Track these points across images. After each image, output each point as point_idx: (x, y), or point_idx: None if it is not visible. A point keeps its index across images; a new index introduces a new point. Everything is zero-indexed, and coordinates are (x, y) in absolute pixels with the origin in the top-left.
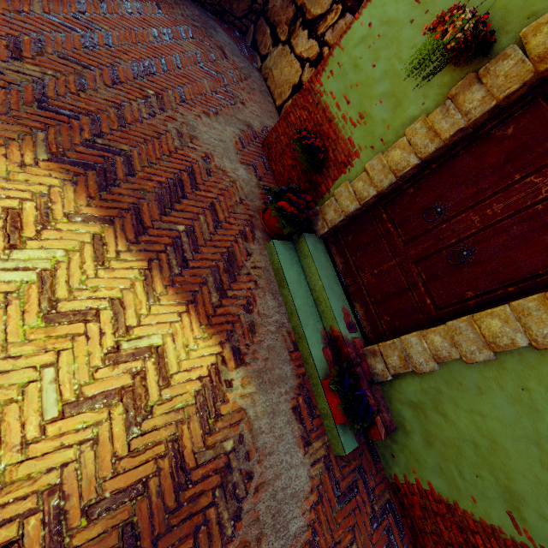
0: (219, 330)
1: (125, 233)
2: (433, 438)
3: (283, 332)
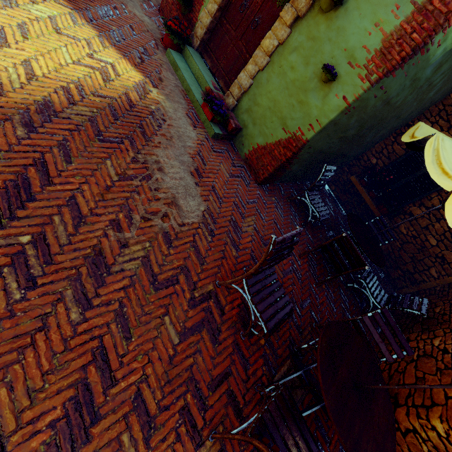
0: (142, 72)
1: (84, 18)
2: (256, 120)
3: (179, 89)
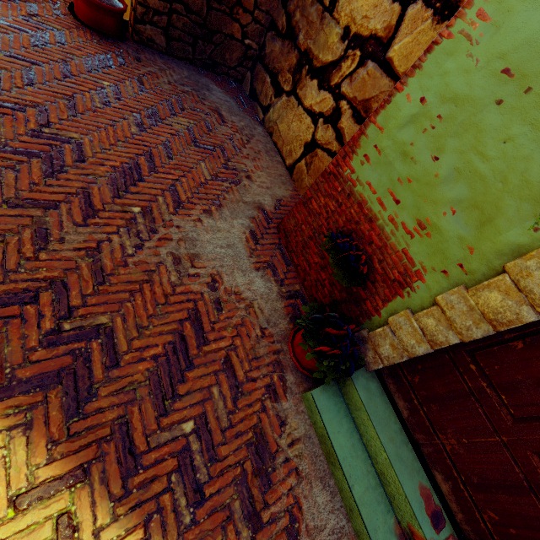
0: None
1: (107, 485)
2: None
3: None
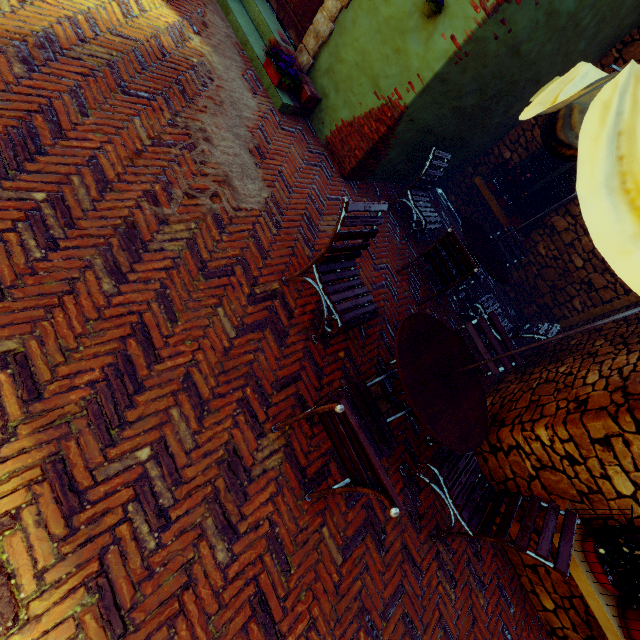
0: (178, 11)
1: None
2: (339, 84)
3: (232, 41)
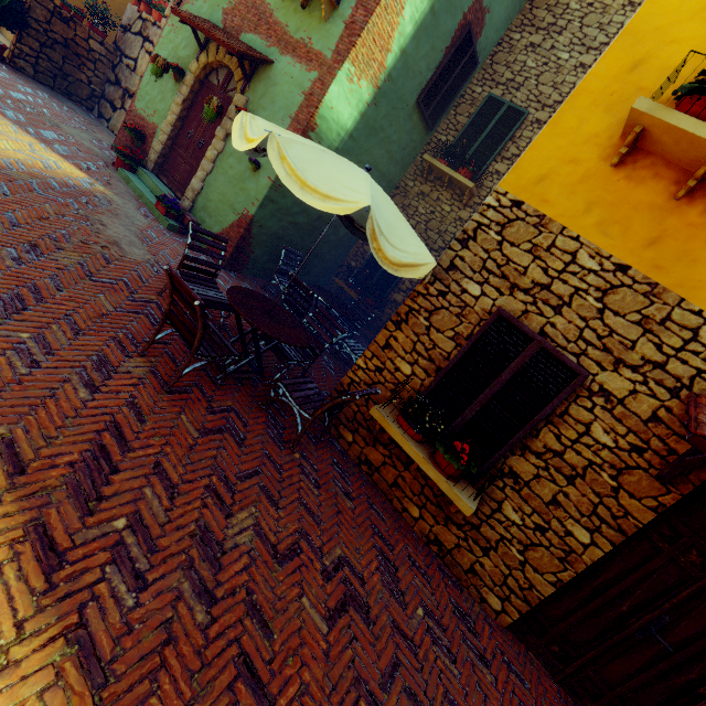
0: (88, 174)
1: (27, 132)
2: (211, 213)
3: (132, 195)
